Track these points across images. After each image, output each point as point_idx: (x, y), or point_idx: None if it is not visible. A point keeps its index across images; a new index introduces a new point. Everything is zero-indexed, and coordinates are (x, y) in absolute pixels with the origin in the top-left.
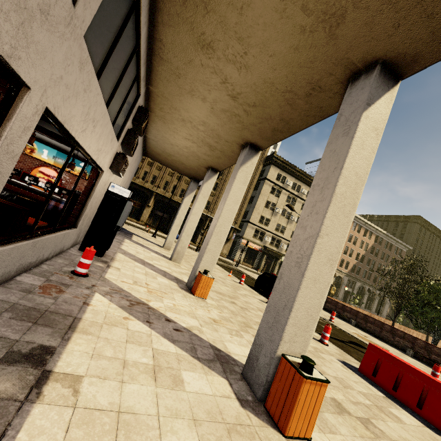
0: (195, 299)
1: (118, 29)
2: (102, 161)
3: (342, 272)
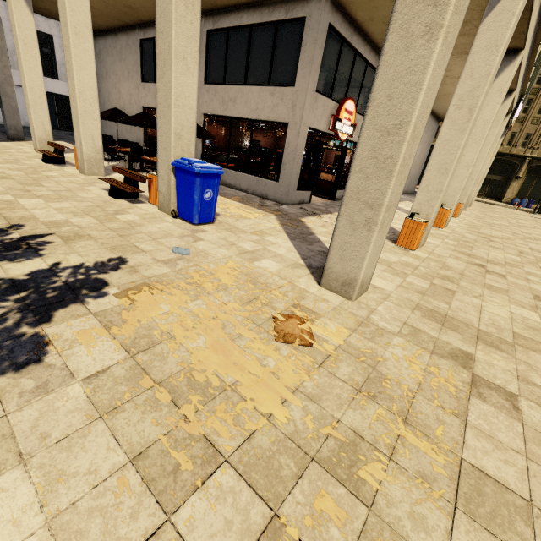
0: None
1: None
2: None
3: None
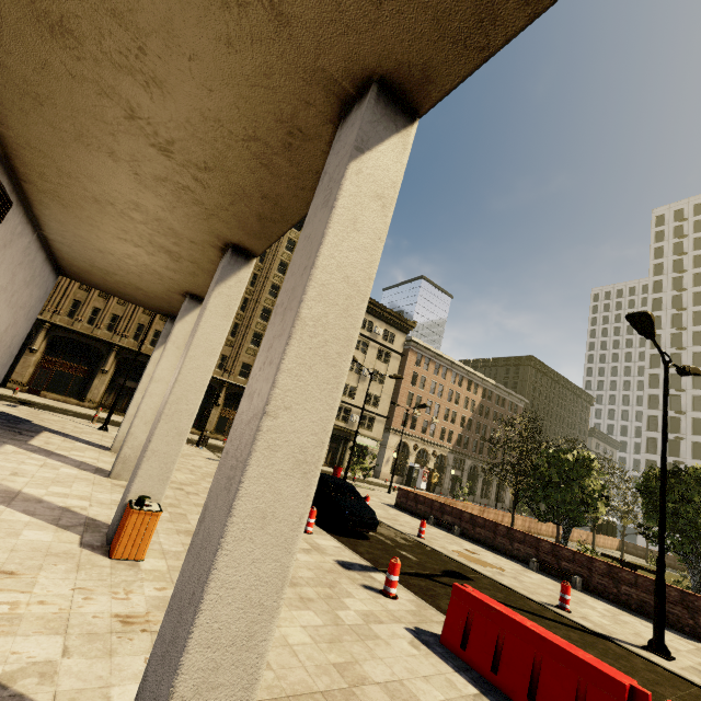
0: (107, 568)
1: None
2: None
3: (445, 448)
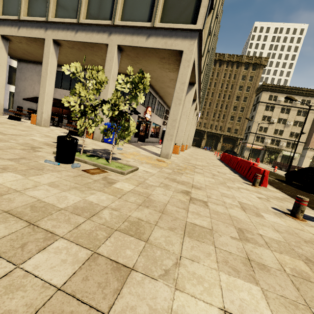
0: None
1: (158, 107)
2: (160, 124)
3: None
